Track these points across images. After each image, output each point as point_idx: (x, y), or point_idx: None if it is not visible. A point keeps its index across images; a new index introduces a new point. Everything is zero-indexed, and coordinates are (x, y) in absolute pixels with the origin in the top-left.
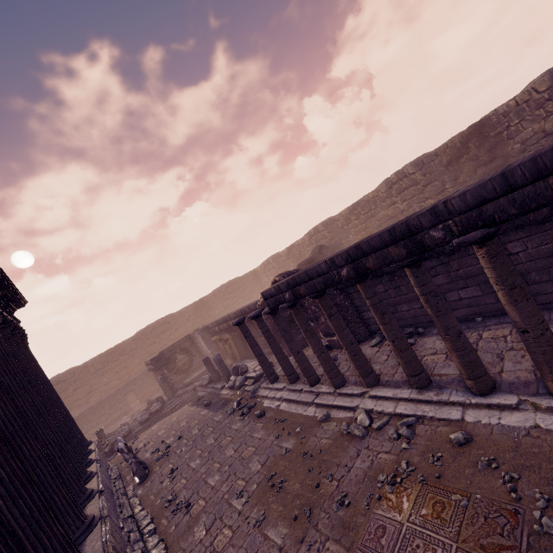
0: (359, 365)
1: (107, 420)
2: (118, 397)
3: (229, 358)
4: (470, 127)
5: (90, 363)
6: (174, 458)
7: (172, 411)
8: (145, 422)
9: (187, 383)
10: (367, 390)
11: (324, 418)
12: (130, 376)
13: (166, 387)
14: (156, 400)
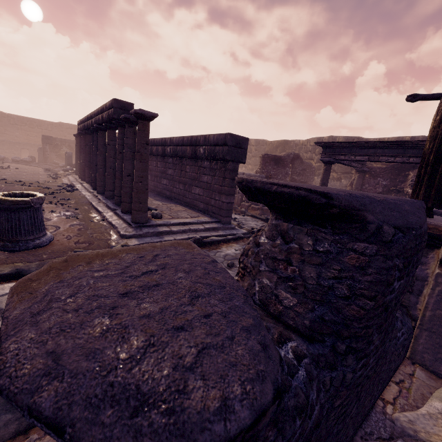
0: (87, 171)
1: (2, 153)
2: (17, 147)
3: None
4: (283, 140)
5: (13, 116)
6: (4, 170)
7: (33, 166)
8: (15, 161)
9: (57, 163)
10: (84, 183)
11: (63, 184)
12: (35, 143)
13: (40, 154)
14: (31, 157)
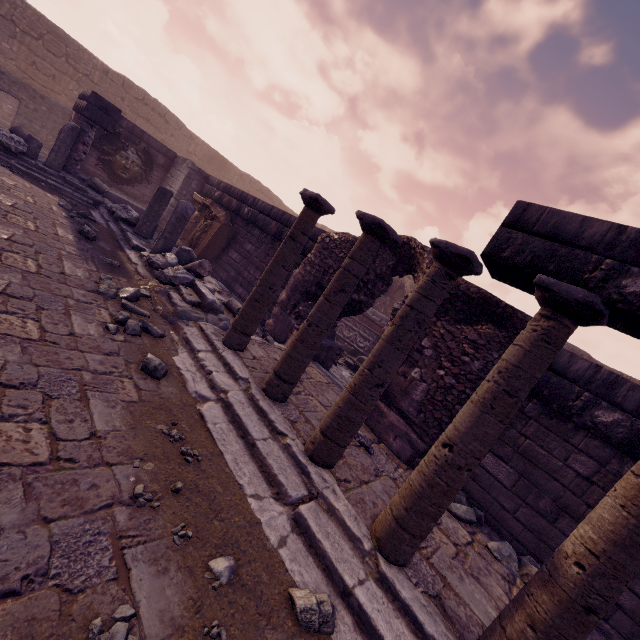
0: (568, 637)
1: None
2: None
3: (183, 238)
4: None
5: None
6: None
7: (25, 176)
8: None
9: (99, 186)
10: None
11: (315, 623)
12: (43, 92)
13: (64, 145)
14: (27, 138)
